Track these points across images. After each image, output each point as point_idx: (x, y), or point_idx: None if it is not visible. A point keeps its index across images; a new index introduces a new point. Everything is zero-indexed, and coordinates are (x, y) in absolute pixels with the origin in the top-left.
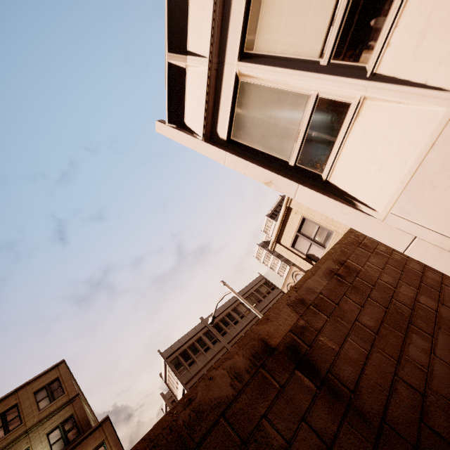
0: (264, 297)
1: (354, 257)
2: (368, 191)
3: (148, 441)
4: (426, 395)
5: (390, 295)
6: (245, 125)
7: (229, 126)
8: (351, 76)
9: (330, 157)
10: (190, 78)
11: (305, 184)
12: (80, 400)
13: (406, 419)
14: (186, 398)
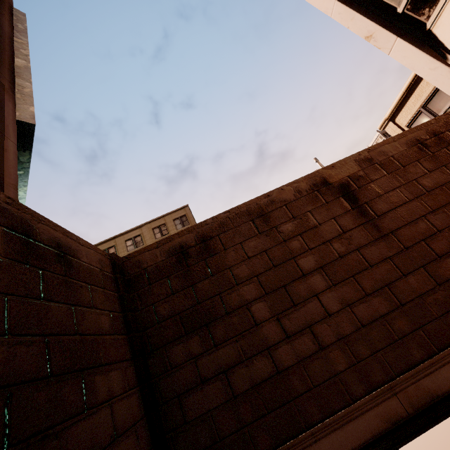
0: None
1: None
2: None
3: (245, 205)
4: (441, 232)
5: None
6: None
7: None
8: None
9: None
10: None
11: (405, 36)
12: None
13: (411, 237)
14: (266, 194)
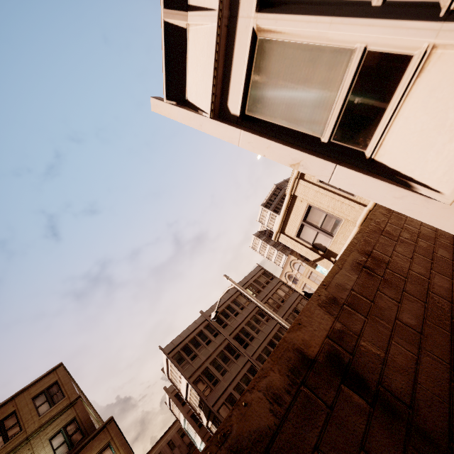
0: (263, 287)
1: (379, 247)
2: (430, 169)
3: None
4: None
5: (426, 288)
6: (264, 95)
7: (243, 98)
8: (416, 18)
9: (378, 129)
10: (193, 40)
11: (343, 164)
12: (82, 402)
13: None
14: (220, 433)
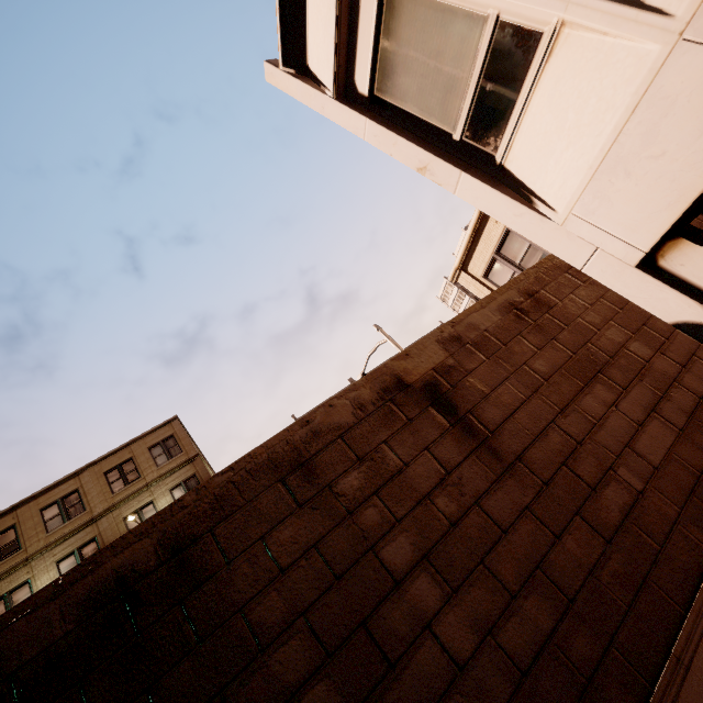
0: None
1: (552, 287)
2: (549, 182)
3: (265, 448)
4: (582, 444)
5: (587, 339)
6: (395, 70)
7: (372, 71)
8: None
9: (509, 127)
10: None
11: (471, 171)
12: (201, 460)
13: (547, 461)
14: (304, 420)
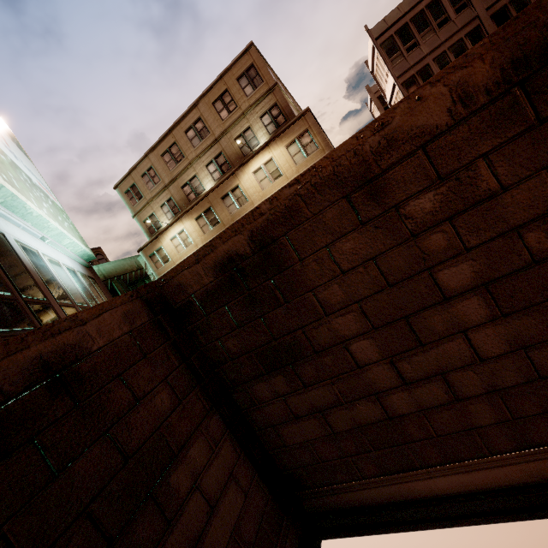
0: None
1: None
2: None
3: (330, 160)
4: None
5: None
6: None
7: None
8: None
9: None
10: None
11: None
12: (279, 90)
13: None
14: (378, 122)
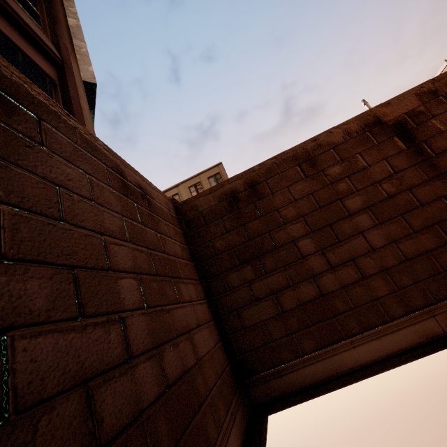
0: None
1: None
2: None
3: (292, 150)
4: None
5: None
6: None
7: None
8: None
9: None
10: None
11: None
12: None
13: None
14: (313, 138)
